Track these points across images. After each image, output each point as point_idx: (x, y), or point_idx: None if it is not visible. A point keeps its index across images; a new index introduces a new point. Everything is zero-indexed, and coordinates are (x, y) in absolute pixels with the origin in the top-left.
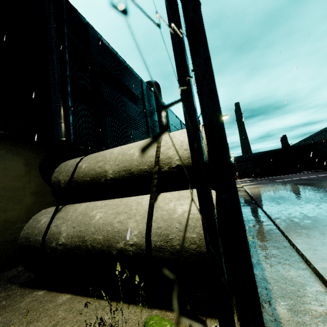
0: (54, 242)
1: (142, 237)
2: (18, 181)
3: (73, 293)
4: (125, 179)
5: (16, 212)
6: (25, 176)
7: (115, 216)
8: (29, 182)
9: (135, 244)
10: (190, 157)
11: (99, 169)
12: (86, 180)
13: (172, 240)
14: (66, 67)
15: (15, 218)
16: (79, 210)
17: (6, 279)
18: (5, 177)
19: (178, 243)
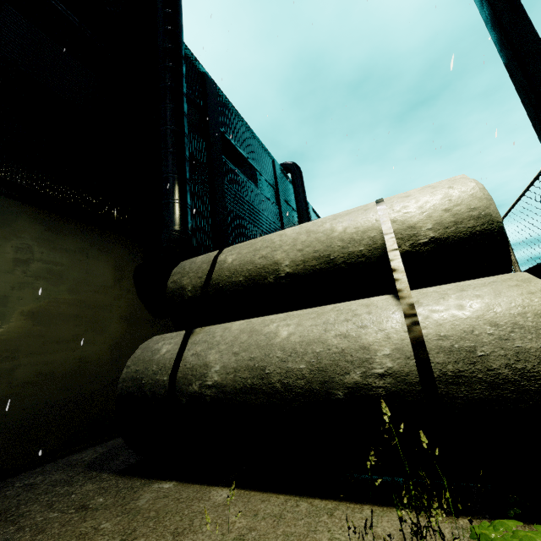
0: (197, 383)
1: (406, 359)
2: (104, 294)
3: (237, 486)
4: (318, 274)
5: (97, 347)
6: (113, 286)
7: (325, 328)
8: (118, 297)
9: (389, 374)
10: (459, 222)
11: (262, 260)
12: (236, 282)
13: (486, 358)
14: (184, 122)
15: (95, 358)
16: (236, 327)
17: (84, 464)
18: (87, 284)
19: (503, 364)
